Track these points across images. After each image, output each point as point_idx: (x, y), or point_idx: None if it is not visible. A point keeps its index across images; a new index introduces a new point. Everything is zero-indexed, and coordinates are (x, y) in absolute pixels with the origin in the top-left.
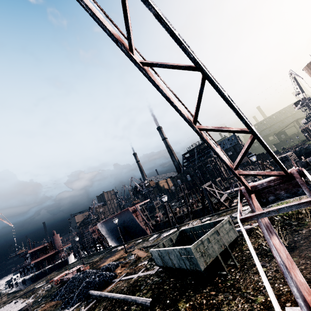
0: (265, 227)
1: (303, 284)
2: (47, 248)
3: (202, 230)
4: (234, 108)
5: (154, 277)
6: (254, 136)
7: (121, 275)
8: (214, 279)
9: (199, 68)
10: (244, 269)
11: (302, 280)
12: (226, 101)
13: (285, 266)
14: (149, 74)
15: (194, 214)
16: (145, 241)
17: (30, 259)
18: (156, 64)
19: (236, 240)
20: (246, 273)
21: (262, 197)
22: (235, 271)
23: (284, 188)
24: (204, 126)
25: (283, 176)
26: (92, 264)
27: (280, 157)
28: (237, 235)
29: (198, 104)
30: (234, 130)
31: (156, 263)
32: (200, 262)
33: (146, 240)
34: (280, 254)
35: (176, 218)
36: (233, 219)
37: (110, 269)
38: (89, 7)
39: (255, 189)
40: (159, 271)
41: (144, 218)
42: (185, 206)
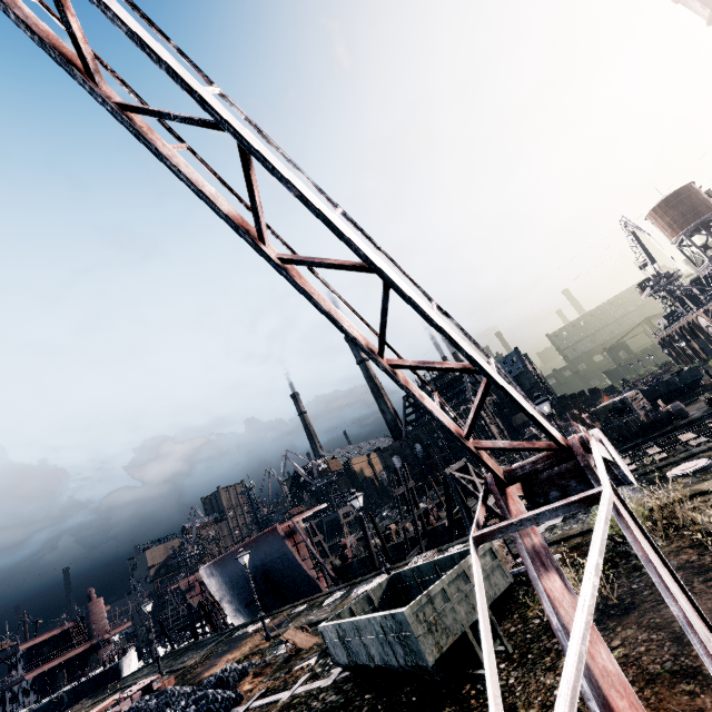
0: (529, 554)
1: (611, 675)
2: (70, 636)
3: (438, 572)
4: (445, 332)
5: (328, 694)
6: (487, 378)
7: (253, 697)
8: (461, 689)
9: (376, 270)
10: (527, 662)
11: (611, 666)
12: (429, 321)
13: (567, 633)
14: (294, 276)
15: (430, 538)
16: (314, 609)
17: (24, 667)
18: (305, 262)
19: (508, 593)
20: (530, 670)
21: (536, 493)
22: (509, 667)
23: (575, 474)
24: (400, 359)
25: (557, 451)
26: (181, 672)
27: (613, 403)
28: (511, 581)
29: (383, 323)
30: (452, 368)
31: (334, 657)
32: (425, 647)
33: (317, 606)
34: (560, 610)
35: (390, 549)
36: (513, 546)
37: (226, 682)
38: (193, 180)
39: (511, 477)
40: (340, 680)
41: (312, 550)
42: (410, 518)
